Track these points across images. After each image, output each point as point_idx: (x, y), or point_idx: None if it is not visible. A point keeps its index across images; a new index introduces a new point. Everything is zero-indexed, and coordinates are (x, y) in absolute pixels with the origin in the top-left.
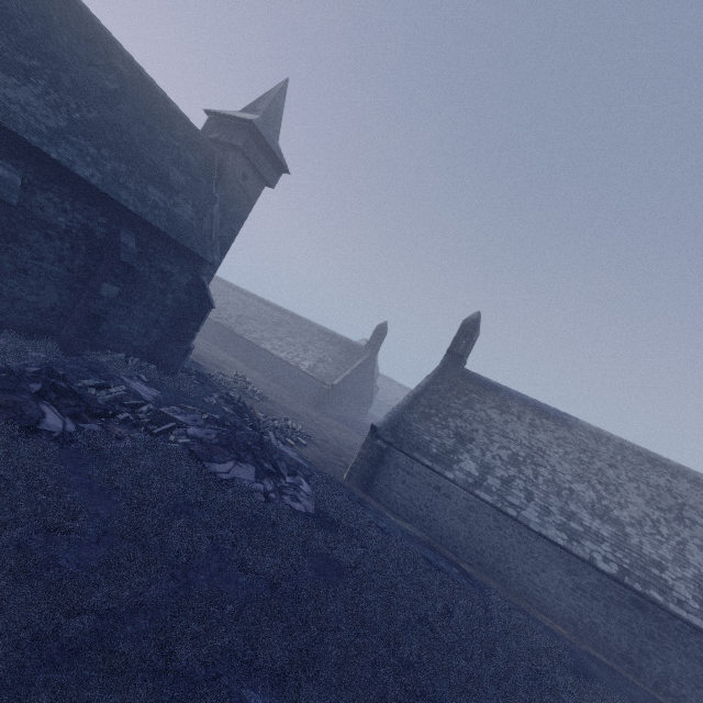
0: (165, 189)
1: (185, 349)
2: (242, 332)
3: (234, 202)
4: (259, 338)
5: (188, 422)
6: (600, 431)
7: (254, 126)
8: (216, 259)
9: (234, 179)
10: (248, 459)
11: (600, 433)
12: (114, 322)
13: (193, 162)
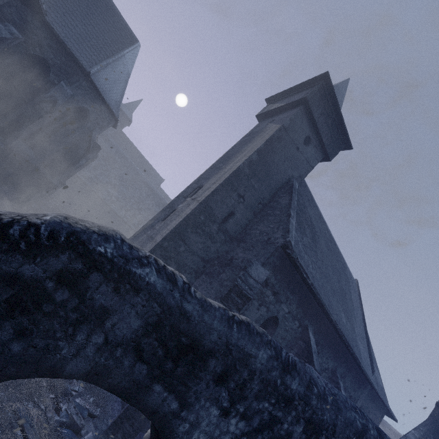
0: None
1: None
2: None
3: None
4: None
5: None
6: (399, 433)
7: None
8: None
9: None
10: None
11: (398, 434)
12: None
13: None
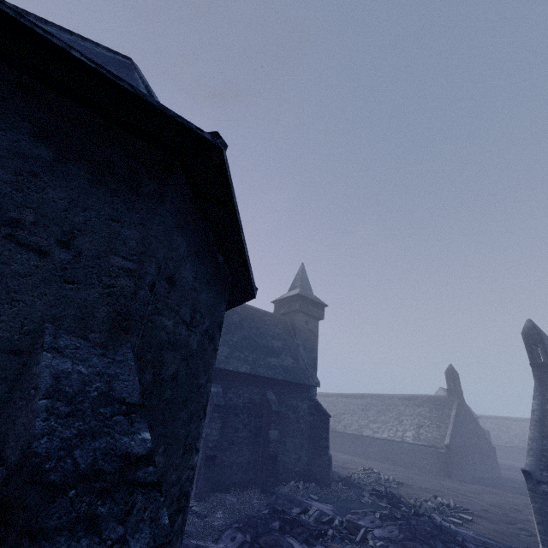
0: (275, 355)
1: (327, 460)
2: (342, 428)
3: (307, 340)
4: (358, 428)
5: (368, 525)
6: None
7: (300, 295)
8: (317, 381)
9: (302, 327)
10: (440, 547)
11: None
12: (280, 457)
13: (280, 331)
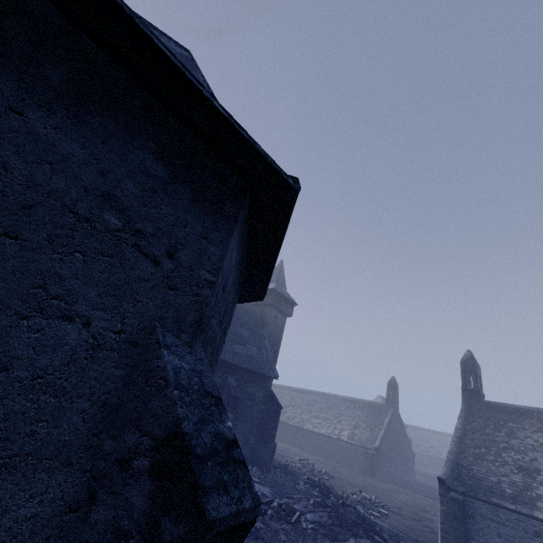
0: (241, 343)
1: (272, 447)
2: (286, 419)
3: (273, 334)
4: (300, 421)
5: (302, 509)
6: None
7: (274, 290)
8: (276, 374)
9: (270, 321)
10: (361, 534)
11: None
12: None
13: (249, 321)
